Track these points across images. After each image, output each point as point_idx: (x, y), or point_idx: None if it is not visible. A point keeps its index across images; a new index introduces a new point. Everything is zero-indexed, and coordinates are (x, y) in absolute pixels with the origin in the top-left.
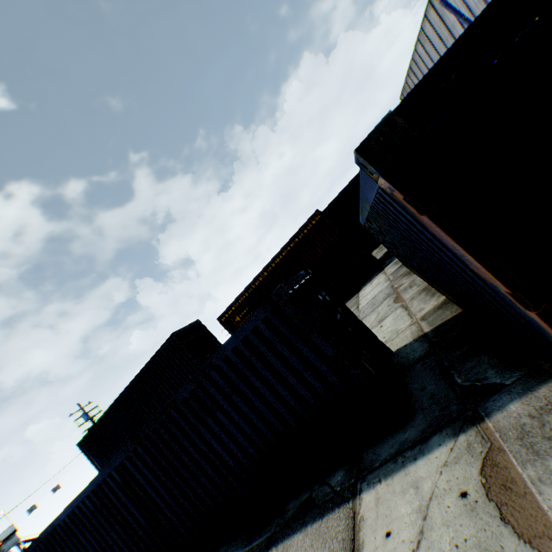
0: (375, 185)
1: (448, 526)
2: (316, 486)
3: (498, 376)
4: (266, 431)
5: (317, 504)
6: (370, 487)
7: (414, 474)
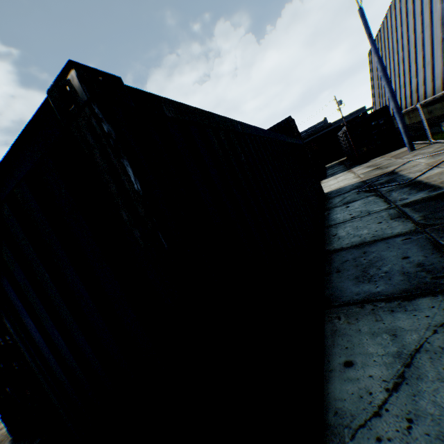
0: None
1: None
2: None
3: None
4: None
5: None
6: None
7: None
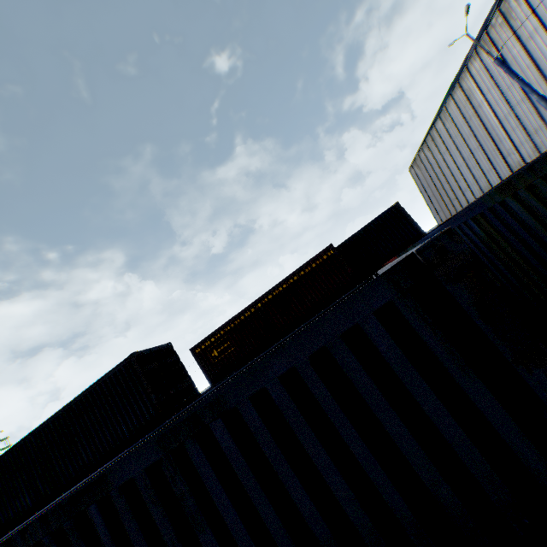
0: None
1: None
2: None
3: None
4: None
5: None
6: None
7: None
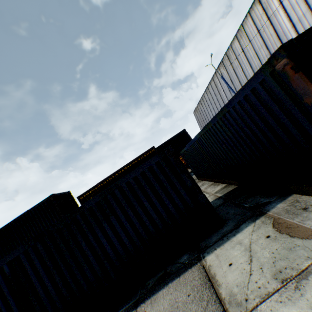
0: (260, 78)
1: (265, 248)
2: (169, 266)
3: (267, 199)
4: (141, 231)
5: (173, 273)
6: (210, 253)
7: (236, 240)
